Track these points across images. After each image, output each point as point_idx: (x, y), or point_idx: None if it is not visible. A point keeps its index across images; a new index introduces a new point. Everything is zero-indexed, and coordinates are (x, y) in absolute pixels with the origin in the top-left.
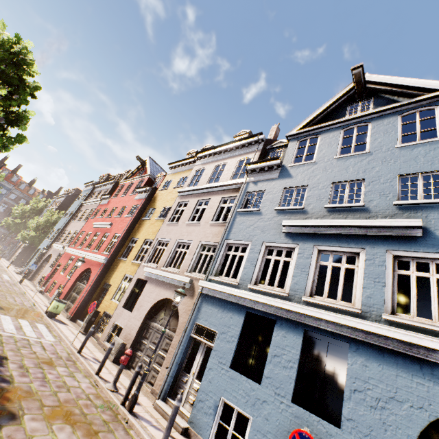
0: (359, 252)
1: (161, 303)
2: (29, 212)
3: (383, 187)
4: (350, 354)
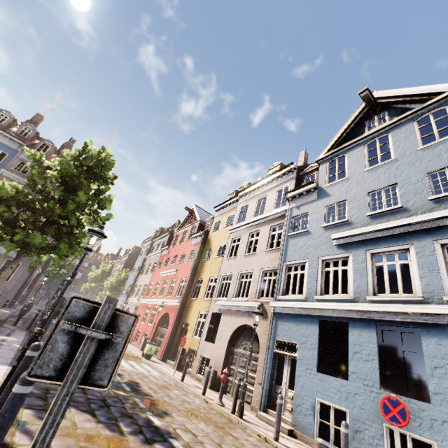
0: (408, 247)
1: (239, 330)
2: (100, 275)
3: (416, 187)
4: (423, 337)
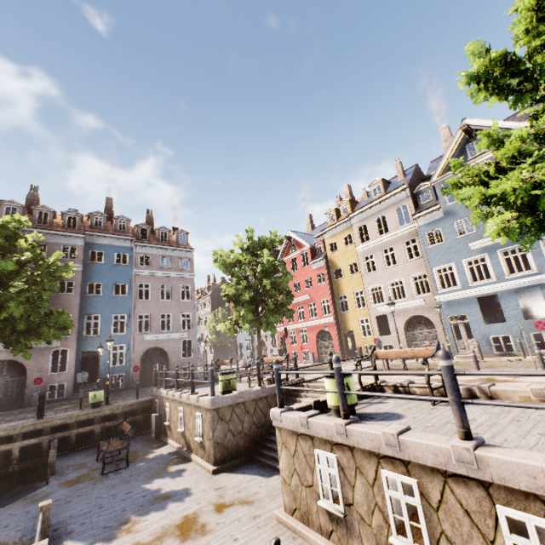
0: None
1: (408, 320)
2: None
3: None
4: (541, 290)
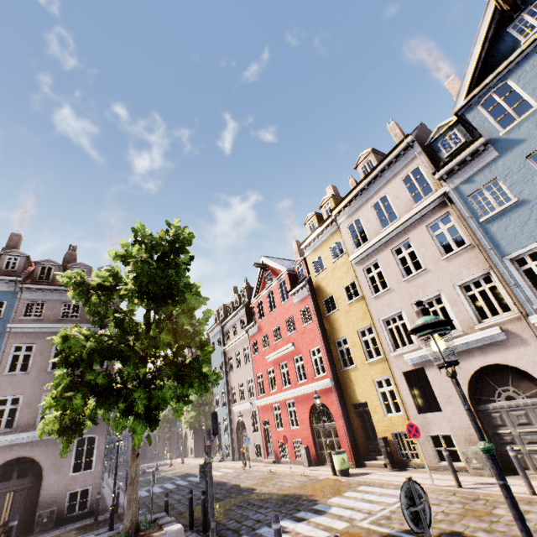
0: None
1: (473, 378)
2: None
3: None
4: None
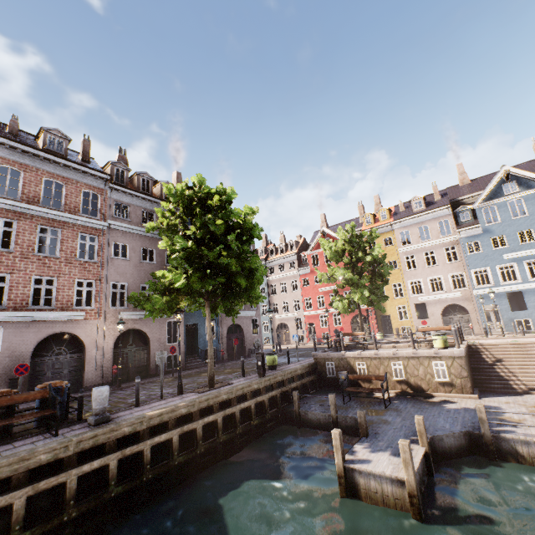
0: None
1: (444, 308)
2: None
3: None
4: None
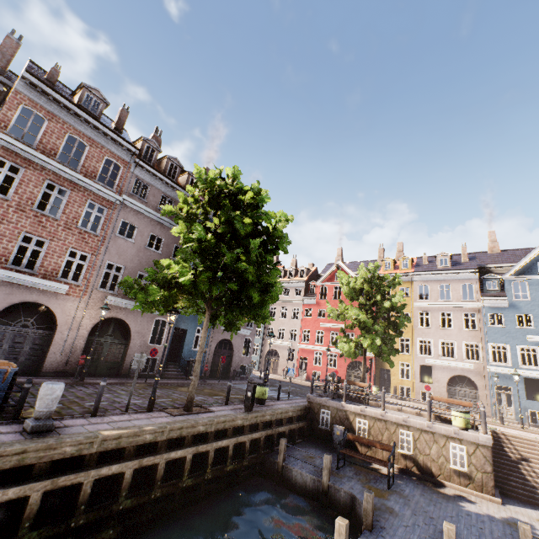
0: None
1: (451, 377)
2: None
3: None
4: None
